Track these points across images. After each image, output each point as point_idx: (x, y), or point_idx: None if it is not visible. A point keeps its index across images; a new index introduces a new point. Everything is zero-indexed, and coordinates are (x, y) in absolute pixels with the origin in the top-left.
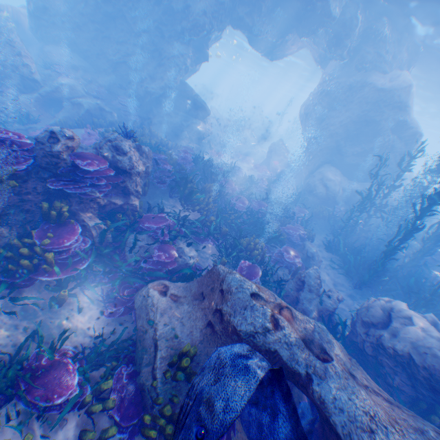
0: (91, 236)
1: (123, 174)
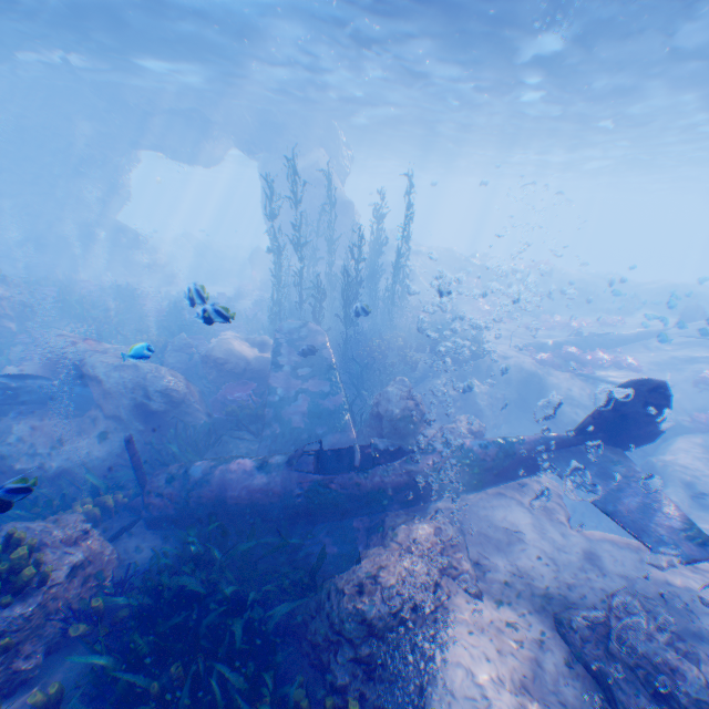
0: None
1: None
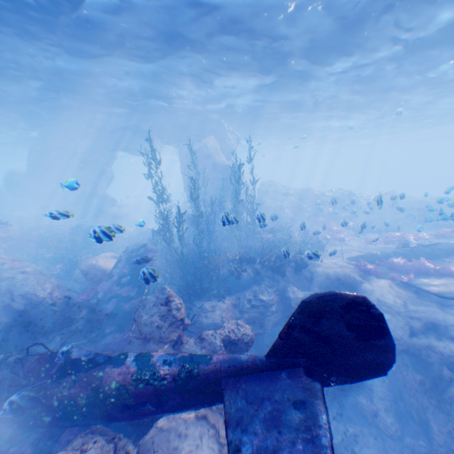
0: None
1: None
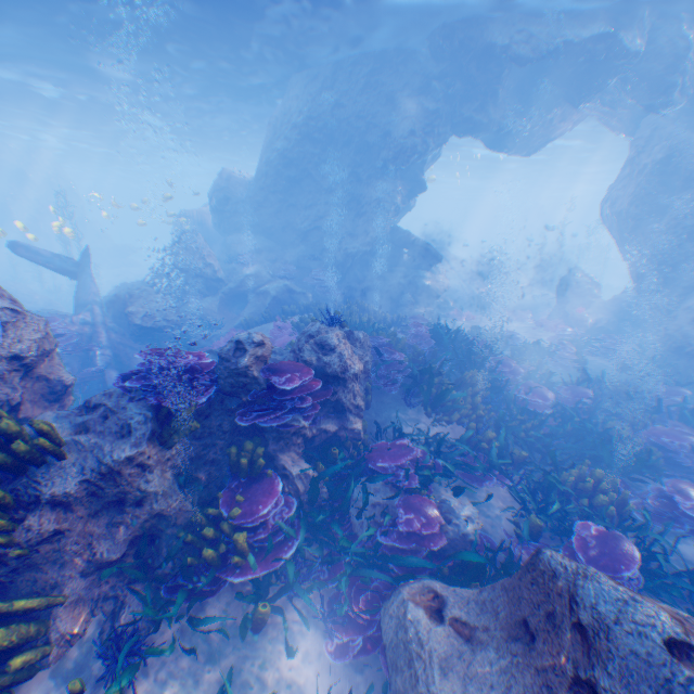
0: (296, 491)
1: (332, 381)
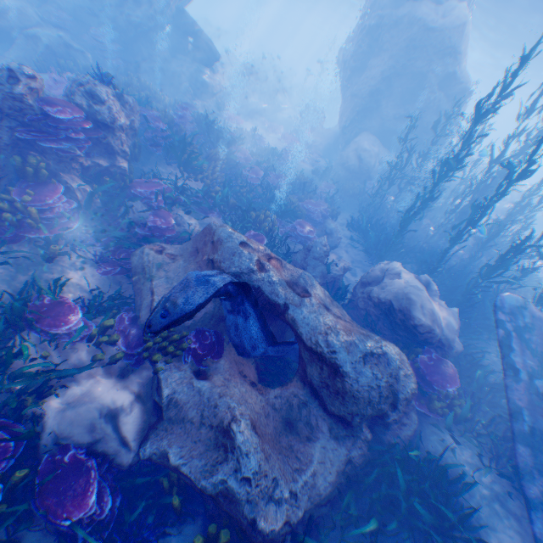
0: (77, 199)
1: (104, 129)
